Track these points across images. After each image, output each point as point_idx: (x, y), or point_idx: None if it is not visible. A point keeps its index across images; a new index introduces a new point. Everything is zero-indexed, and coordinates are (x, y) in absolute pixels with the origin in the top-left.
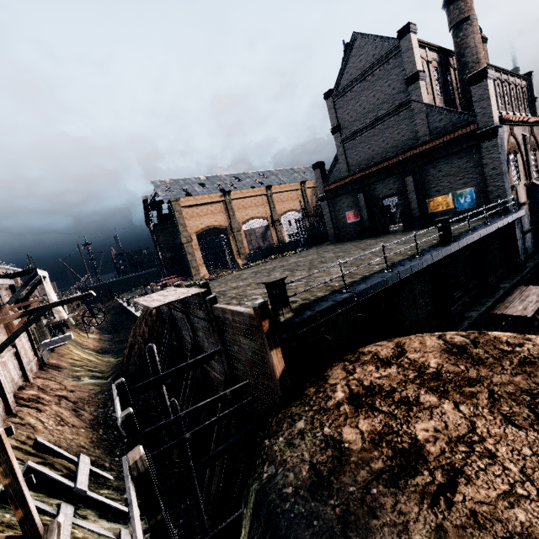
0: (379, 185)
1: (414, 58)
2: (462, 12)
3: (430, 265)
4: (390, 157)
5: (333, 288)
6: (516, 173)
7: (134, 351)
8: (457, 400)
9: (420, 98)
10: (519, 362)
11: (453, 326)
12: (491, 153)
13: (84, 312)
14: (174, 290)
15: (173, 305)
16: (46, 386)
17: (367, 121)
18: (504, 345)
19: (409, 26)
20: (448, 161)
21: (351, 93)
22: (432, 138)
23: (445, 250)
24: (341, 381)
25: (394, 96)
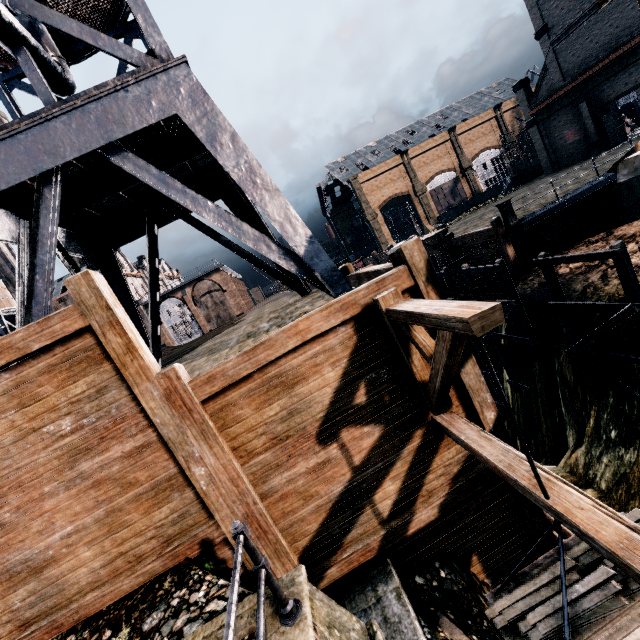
0: (608, 85)
1: None
2: None
3: None
4: (622, 44)
5: (547, 203)
6: None
7: None
8: (639, 241)
9: None
10: None
11: None
12: None
13: None
14: None
15: (425, 243)
16: None
17: (585, 8)
18: None
19: None
20: None
21: None
22: None
23: None
24: None
25: None
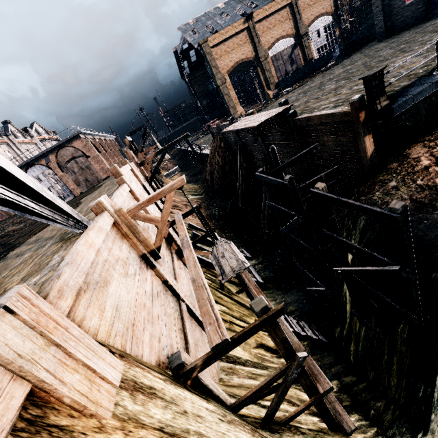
0: None
1: None
2: None
3: None
4: None
5: (417, 75)
6: None
7: (214, 175)
8: None
9: None
10: None
11: None
12: None
13: (187, 149)
14: (252, 116)
15: (265, 123)
16: (174, 200)
17: None
18: None
19: None
20: None
21: None
22: None
23: None
24: (424, 155)
25: None
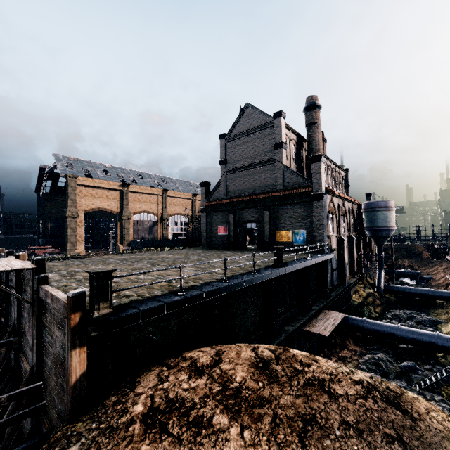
0: (246, 211)
1: (281, 133)
2: (313, 118)
3: (264, 282)
4: (256, 193)
5: (172, 288)
6: (332, 227)
7: None
8: (245, 423)
9: (281, 159)
10: (304, 383)
11: (273, 337)
12: (318, 210)
13: None
14: (9, 260)
15: None
16: None
17: (245, 163)
18: (298, 364)
19: (281, 112)
20: (292, 207)
21: (238, 140)
22: (285, 189)
23: (275, 272)
24: (148, 391)
25: (266, 153)
